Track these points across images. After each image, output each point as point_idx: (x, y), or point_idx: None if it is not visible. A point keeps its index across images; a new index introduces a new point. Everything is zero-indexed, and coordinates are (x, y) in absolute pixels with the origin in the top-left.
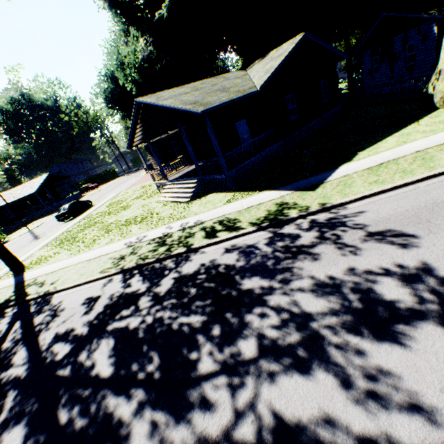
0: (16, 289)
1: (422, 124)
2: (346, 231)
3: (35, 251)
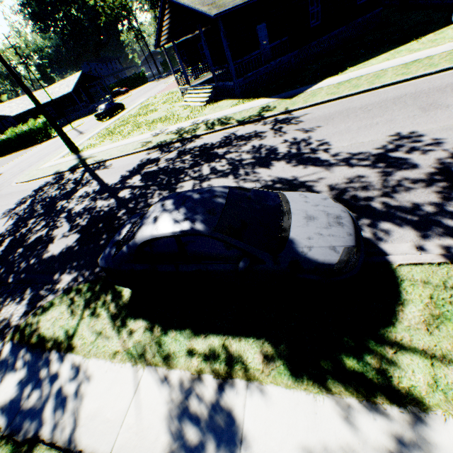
0: (79, 160)
1: (420, 42)
2: (288, 125)
3: (84, 141)
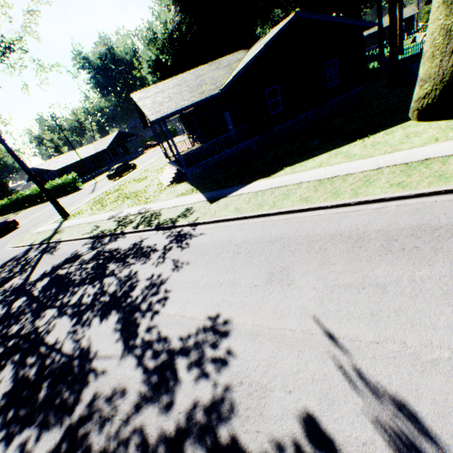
0: (53, 233)
1: (365, 142)
2: (177, 247)
3: (82, 205)
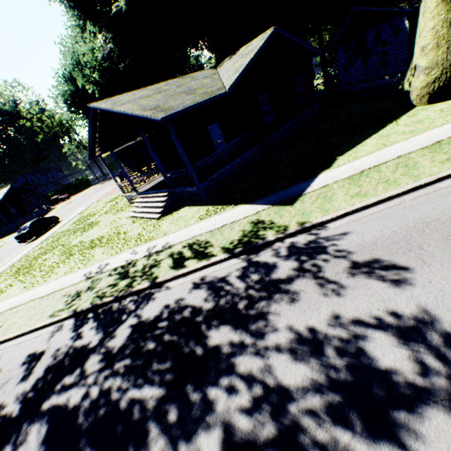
0: None
1: (400, 124)
2: (328, 260)
3: None
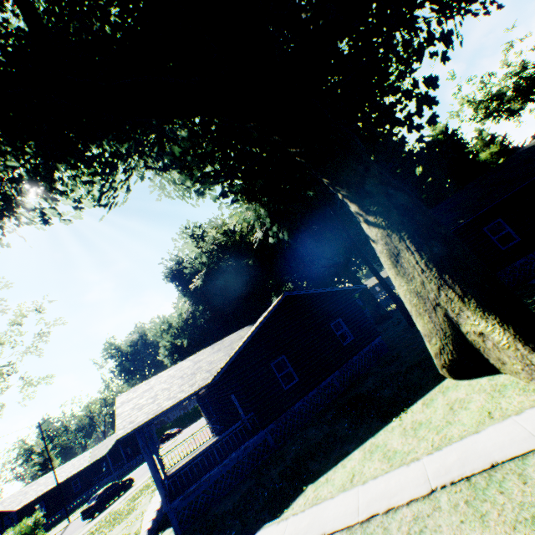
0: None
1: (404, 421)
2: None
3: None
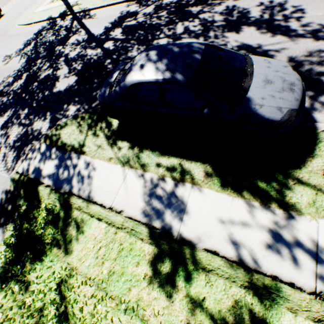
0: (67, 7)
1: None
2: None
3: None
